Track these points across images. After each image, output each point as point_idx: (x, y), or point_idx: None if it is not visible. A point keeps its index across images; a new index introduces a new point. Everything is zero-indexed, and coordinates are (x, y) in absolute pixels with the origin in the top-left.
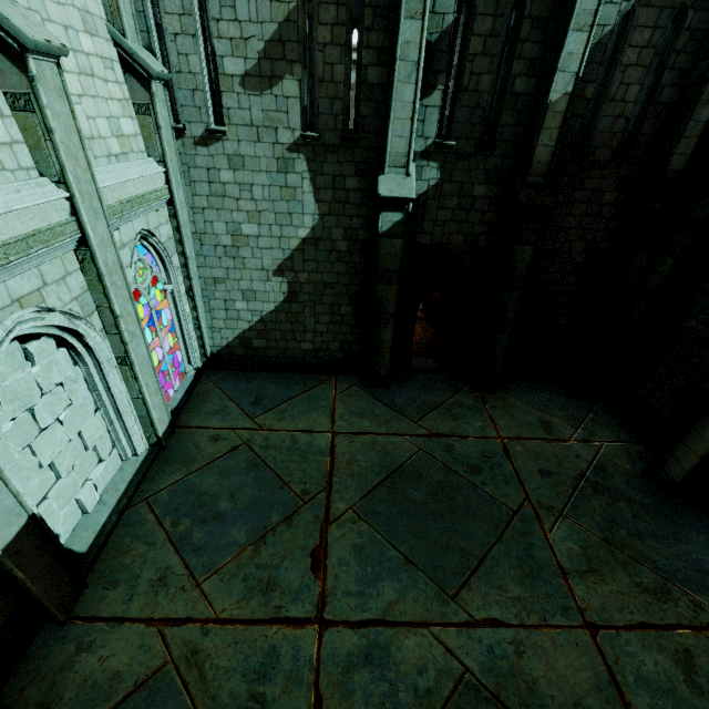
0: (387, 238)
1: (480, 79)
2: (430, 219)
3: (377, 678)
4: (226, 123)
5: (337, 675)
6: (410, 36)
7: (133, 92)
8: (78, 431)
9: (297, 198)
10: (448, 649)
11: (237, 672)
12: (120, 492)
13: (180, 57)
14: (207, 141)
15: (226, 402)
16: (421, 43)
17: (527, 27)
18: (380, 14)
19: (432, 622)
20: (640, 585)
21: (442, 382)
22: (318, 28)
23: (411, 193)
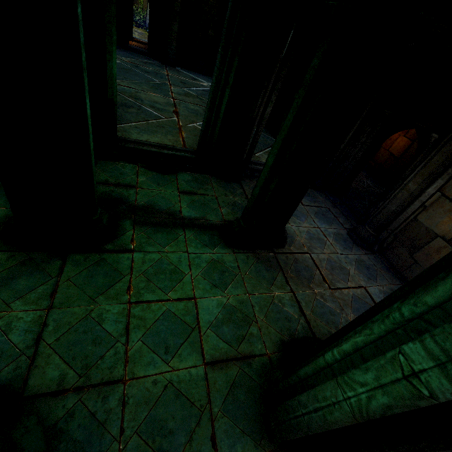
0: None
1: None
2: None
3: None
4: None
5: None
6: None
7: None
8: None
9: None
10: None
11: None
12: None
13: None
14: None
15: None
16: None
17: None
18: None
19: None
20: (203, 102)
21: (146, 58)
22: None
23: None
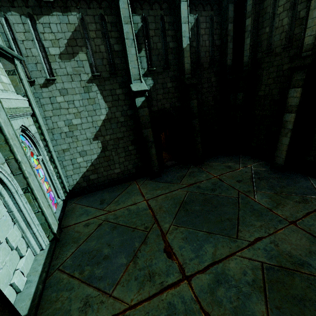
0: (141, 109)
1: (157, 44)
2: (154, 100)
3: (228, 288)
4: (55, 75)
5: (209, 298)
6: (128, 30)
7: (4, 65)
8: (5, 237)
9: (96, 102)
10: (249, 259)
11: None
12: (39, 271)
13: (26, 50)
14: (47, 85)
15: (85, 208)
16: (133, 32)
17: (167, 25)
18: (113, 25)
19: (235, 251)
20: (296, 201)
21: (181, 167)
22: (89, 32)
23: (145, 88)
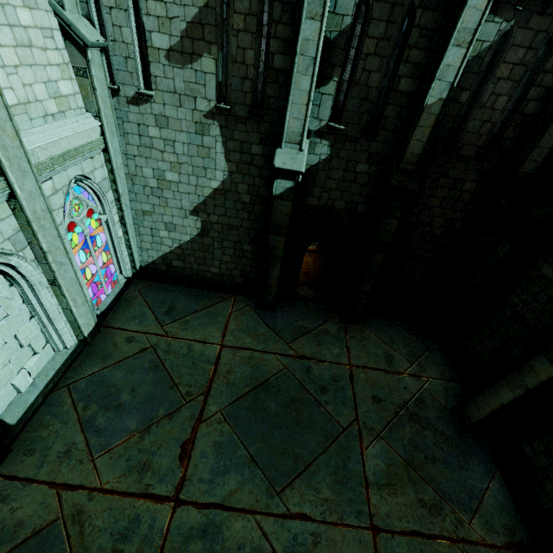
0: (279, 200)
1: (370, 75)
2: (319, 186)
3: (207, 549)
4: (154, 88)
5: (178, 543)
6: (310, 34)
7: (72, 57)
8: (13, 335)
9: (211, 156)
10: (264, 533)
11: (107, 532)
12: (49, 378)
13: (114, 27)
14: (138, 101)
15: (145, 309)
16: (319, 42)
17: (416, 35)
18: (287, 9)
19: (258, 510)
20: (422, 501)
21: (317, 311)
22: (233, 15)
23: (301, 167)
